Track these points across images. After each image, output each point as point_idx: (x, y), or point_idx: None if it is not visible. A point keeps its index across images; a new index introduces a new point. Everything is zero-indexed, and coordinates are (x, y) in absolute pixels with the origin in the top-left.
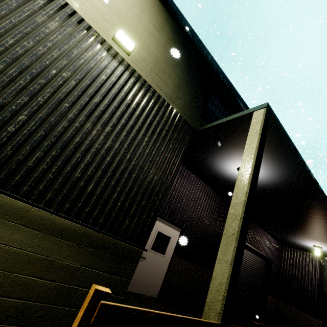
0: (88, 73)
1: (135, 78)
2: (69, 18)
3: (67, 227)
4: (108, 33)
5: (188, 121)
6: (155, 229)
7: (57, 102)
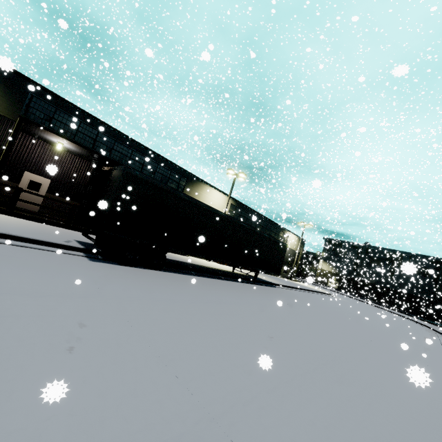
0: None
1: None
2: None
3: None
4: None
5: (10, 118)
6: (28, 179)
7: None
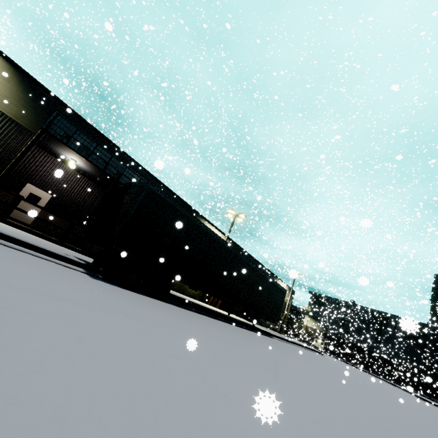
0: None
1: None
2: None
3: None
4: None
5: (30, 130)
6: (28, 191)
7: None
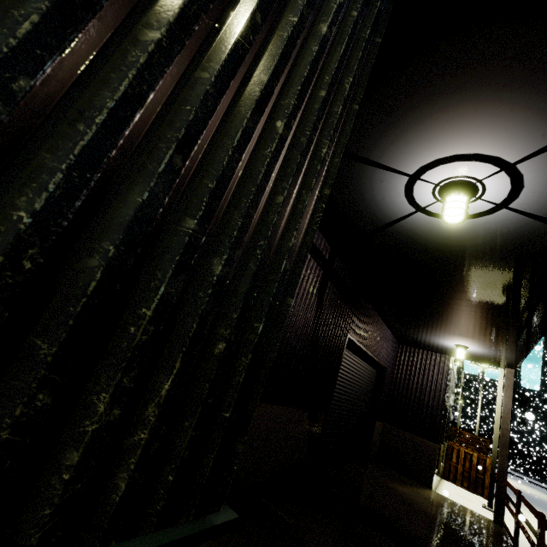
0: None
1: None
2: None
3: None
4: None
5: None
6: None
7: None
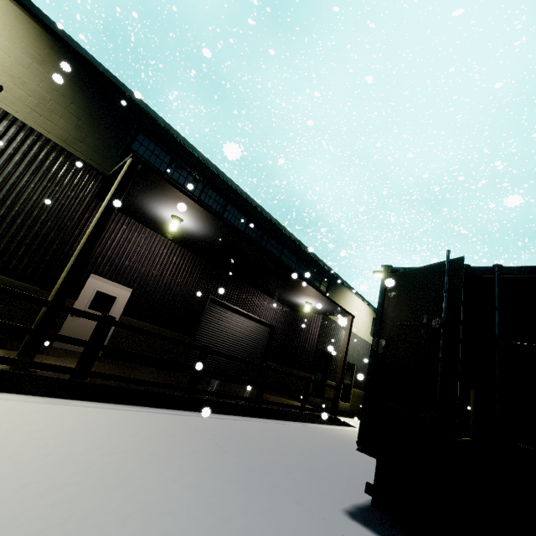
0: None
1: (9, 122)
2: None
3: None
4: None
5: (95, 166)
6: (93, 288)
7: None
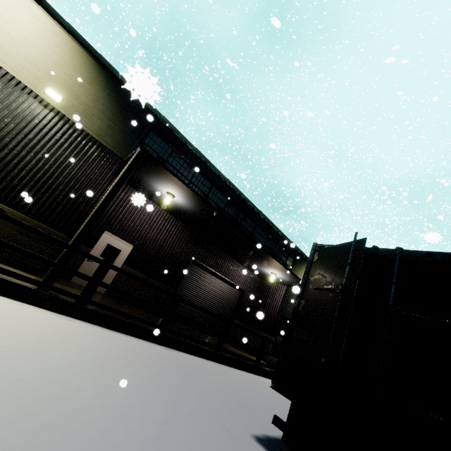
0: (24, 119)
1: (65, 121)
2: (10, 82)
3: (9, 211)
4: (41, 90)
5: (117, 153)
6: (105, 242)
7: (1, 138)
